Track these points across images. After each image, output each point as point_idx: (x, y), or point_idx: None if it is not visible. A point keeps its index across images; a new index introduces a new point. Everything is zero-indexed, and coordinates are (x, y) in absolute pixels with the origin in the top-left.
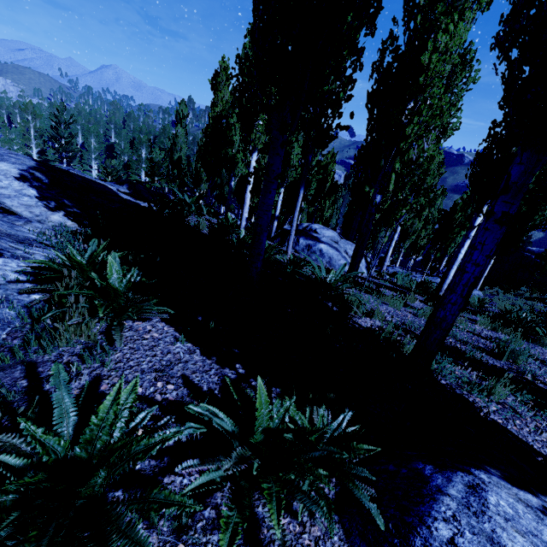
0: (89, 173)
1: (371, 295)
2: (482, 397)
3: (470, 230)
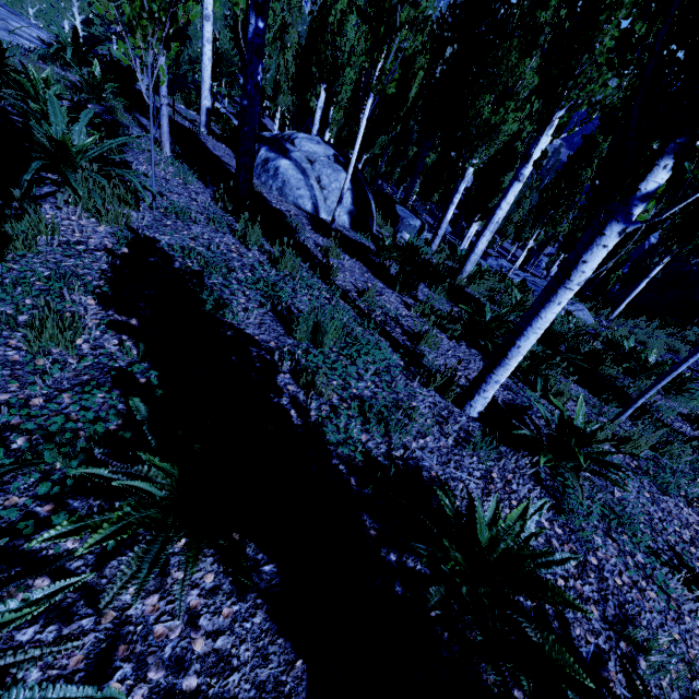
0: None
1: (244, 224)
2: None
3: (523, 163)
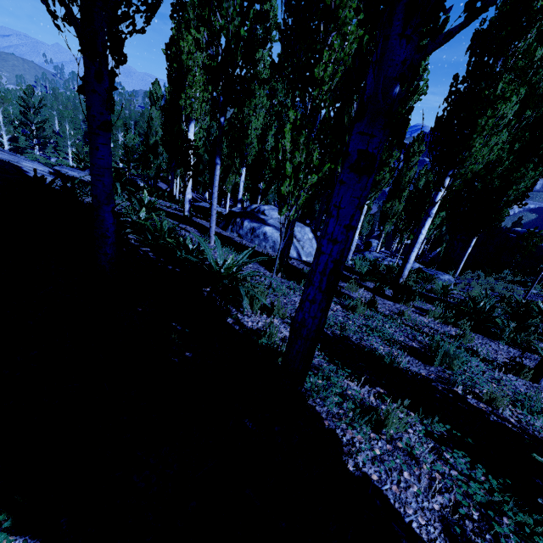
0: (66, 161)
1: (300, 284)
2: (362, 434)
3: (431, 207)
